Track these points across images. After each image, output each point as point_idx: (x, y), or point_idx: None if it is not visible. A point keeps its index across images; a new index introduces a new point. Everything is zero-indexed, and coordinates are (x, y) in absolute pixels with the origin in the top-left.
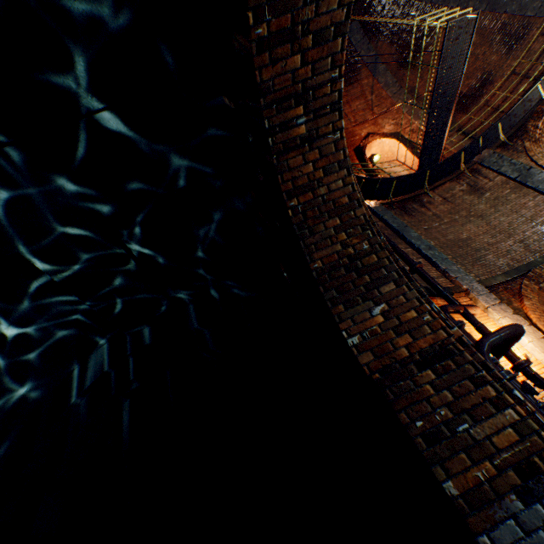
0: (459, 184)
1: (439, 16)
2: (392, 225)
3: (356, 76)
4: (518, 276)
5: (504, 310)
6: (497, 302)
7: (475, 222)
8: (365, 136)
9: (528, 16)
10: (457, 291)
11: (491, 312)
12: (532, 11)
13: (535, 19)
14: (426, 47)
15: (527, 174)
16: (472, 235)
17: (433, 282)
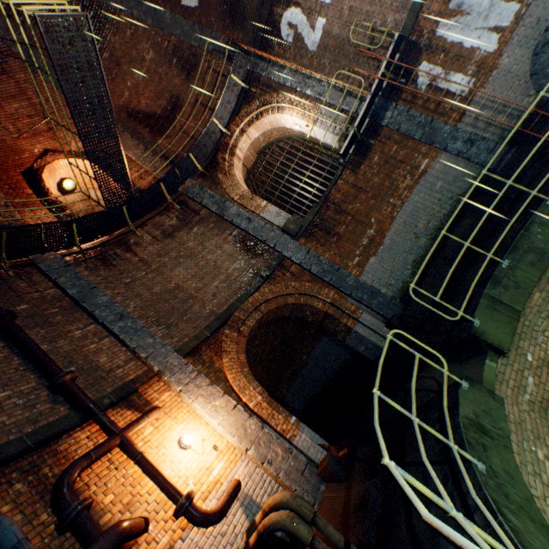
0: (170, 218)
1: (33, 2)
2: (69, 292)
3: (3, 65)
4: (223, 324)
5: (200, 385)
6: (194, 375)
7: (186, 263)
8: (41, 153)
9: (194, 46)
10: (146, 380)
11: (185, 396)
12: (196, 41)
13: (201, 50)
14: (101, 49)
15: (224, 207)
16: (181, 281)
17: (86, 402)
